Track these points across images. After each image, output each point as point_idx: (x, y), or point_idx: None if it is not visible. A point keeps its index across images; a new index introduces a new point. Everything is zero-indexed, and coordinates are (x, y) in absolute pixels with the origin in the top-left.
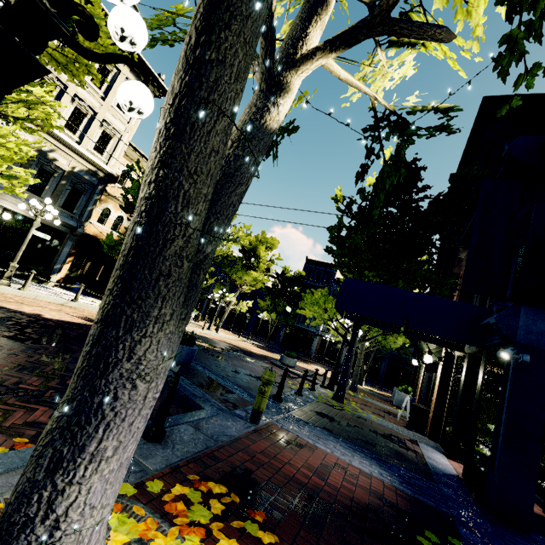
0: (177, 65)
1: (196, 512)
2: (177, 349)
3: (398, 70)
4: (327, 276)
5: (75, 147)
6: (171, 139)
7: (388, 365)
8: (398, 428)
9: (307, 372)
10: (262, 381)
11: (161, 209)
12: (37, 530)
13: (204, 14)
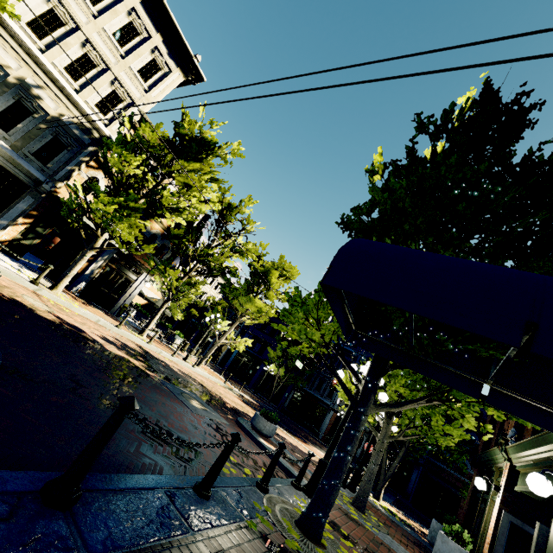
0: None
1: None
2: None
3: None
4: None
5: (69, 92)
6: None
7: (422, 477)
8: None
9: (237, 439)
10: None
11: None
12: None
13: None
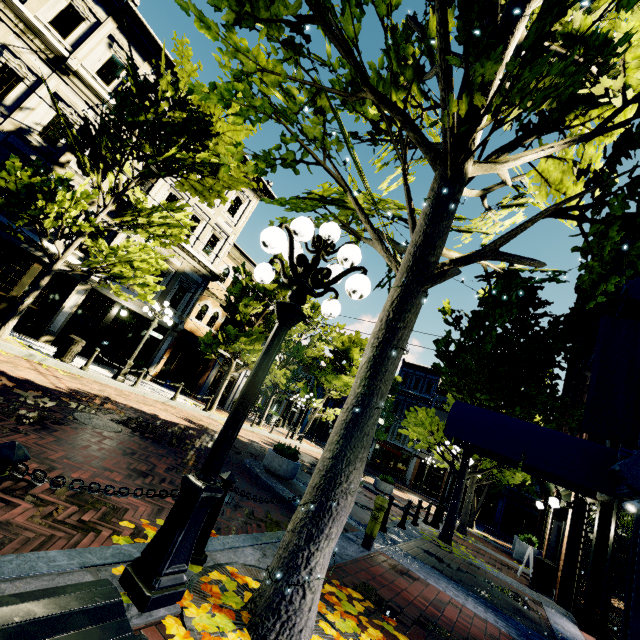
0: (380, 325)
1: (346, 605)
2: (284, 463)
3: (508, 220)
4: (428, 383)
5: (188, 250)
6: (377, 364)
7: (507, 506)
8: (519, 585)
9: (411, 502)
10: (375, 506)
11: (370, 401)
12: (302, 573)
13: (398, 305)
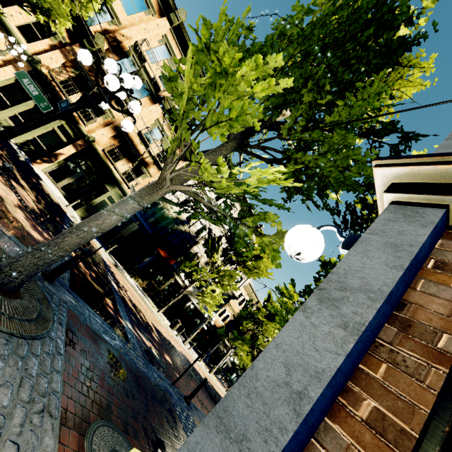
0: None
1: None
2: None
3: None
4: None
5: None
6: None
7: None
8: None
9: None
10: None
11: None
12: None
13: None
